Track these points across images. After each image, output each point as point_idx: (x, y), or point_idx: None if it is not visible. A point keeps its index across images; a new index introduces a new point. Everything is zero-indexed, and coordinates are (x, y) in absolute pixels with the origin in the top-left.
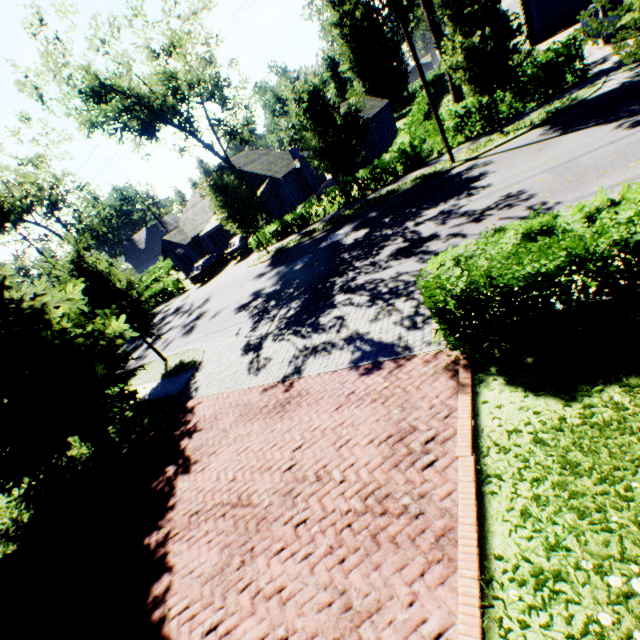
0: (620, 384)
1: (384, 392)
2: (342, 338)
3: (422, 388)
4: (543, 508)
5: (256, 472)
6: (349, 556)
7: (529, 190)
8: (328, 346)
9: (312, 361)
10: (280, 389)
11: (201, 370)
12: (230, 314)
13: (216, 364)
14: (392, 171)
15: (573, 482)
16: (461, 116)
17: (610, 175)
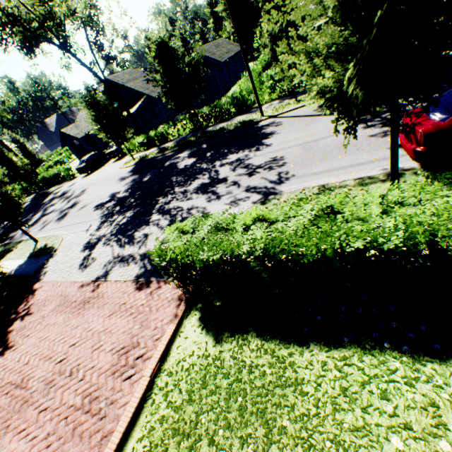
0: (242, 338)
1: (140, 308)
2: (140, 254)
3: (159, 311)
4: (163, 424)
5: (42, 360)
6: (54, 443)
7: (286, 158)
8: (130, 258)
9: (117, 269)
10: (90, 288)
11: (54, 257)
12: (91, 210)
13: (64, 254)
14: (227, 111)
15: (184, 409)
16: (275, 79)
17: (326, 161)
